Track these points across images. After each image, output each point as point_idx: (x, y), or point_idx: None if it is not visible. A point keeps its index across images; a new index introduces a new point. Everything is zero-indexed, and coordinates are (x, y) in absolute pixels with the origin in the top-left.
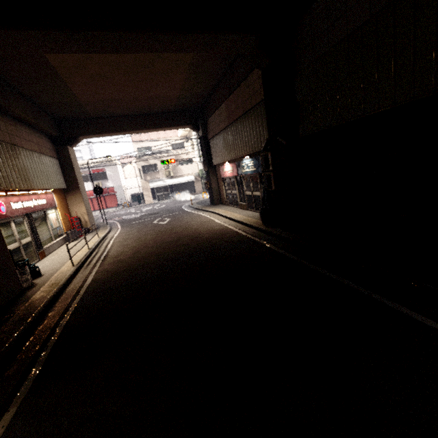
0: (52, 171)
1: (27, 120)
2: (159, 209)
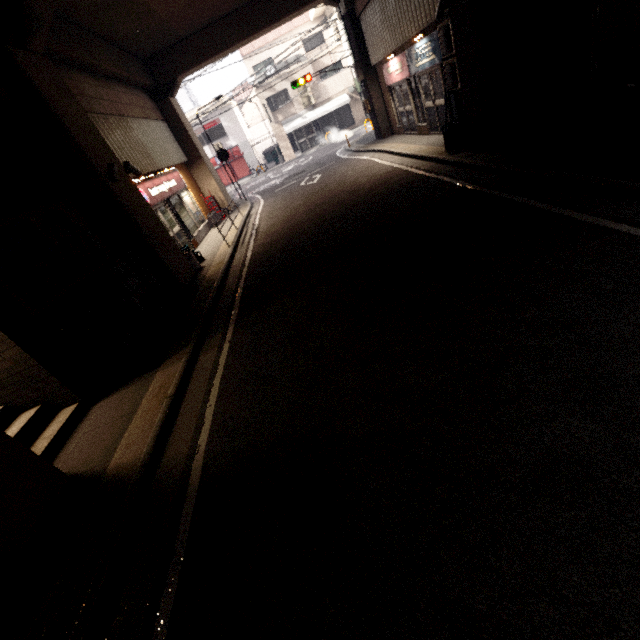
0: (166, 141)
1: (118, 74)
2: (304, 165)
